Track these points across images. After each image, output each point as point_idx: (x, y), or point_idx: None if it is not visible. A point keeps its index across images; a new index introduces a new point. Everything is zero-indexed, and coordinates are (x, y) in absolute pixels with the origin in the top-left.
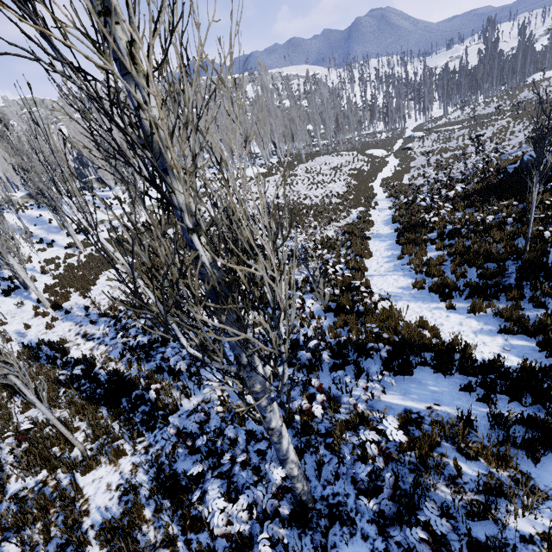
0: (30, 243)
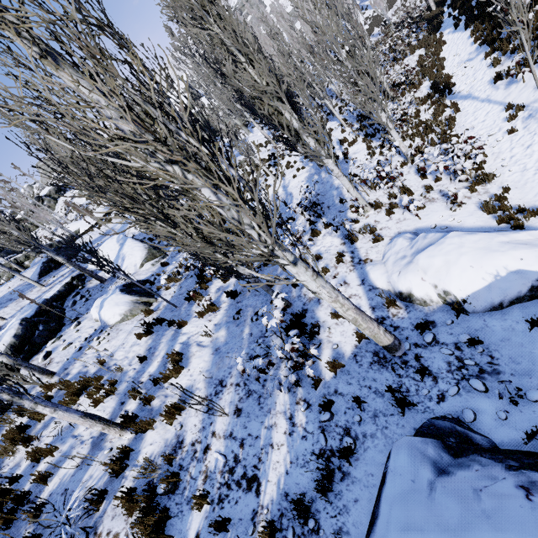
0: (360, 10)
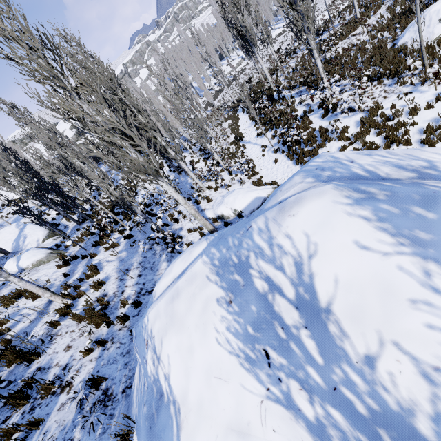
0: (199, 96)
